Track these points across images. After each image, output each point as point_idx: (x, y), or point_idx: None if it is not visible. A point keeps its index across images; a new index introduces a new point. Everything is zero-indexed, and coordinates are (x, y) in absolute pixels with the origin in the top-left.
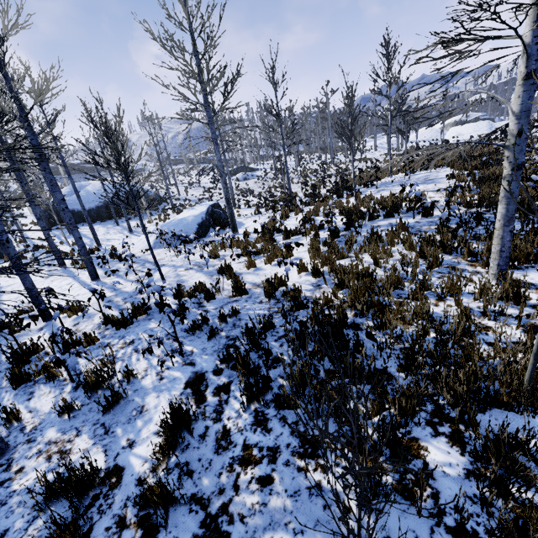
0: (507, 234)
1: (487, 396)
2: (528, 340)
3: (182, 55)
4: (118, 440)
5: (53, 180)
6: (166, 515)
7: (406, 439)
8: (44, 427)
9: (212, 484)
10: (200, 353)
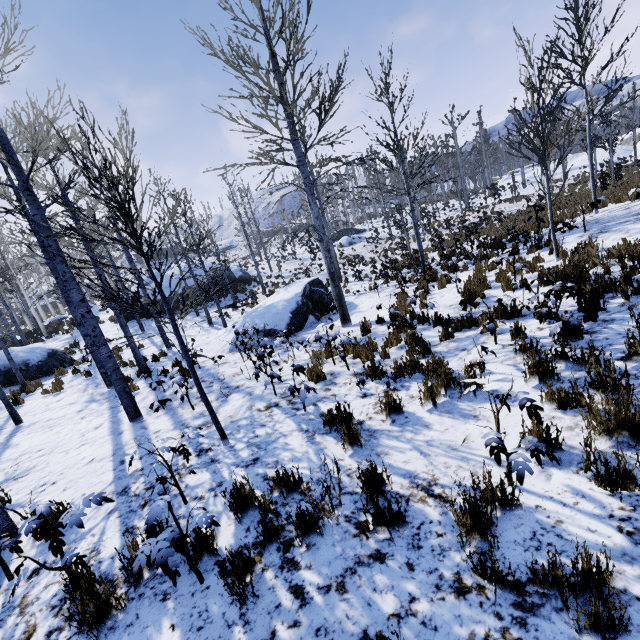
0: None
1: None
2: None
3: (255, 67)
4: None
5: (67, 272)
6: None
7: None
8: None
9: None
10: None
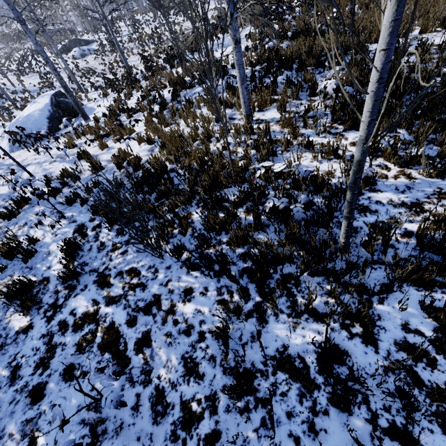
0: (244, 91)
1: (218, 184)
2: (244, 153)
3: None
4: (40, 269)
5: None
6: (77, 279)
7: (186, 214)
8: None
9: (99, 263)
10: (78, 214)
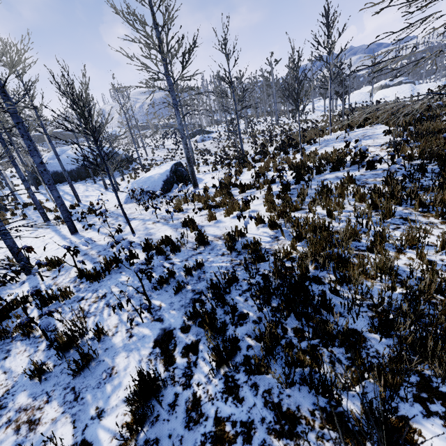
0: None
1: None
2: None
3: (143, 27)
4: (87, 409)
5: (31, 145)
6: None
7: (393, 418)
8: (16, 391)
9: None
10: (168, 308)
